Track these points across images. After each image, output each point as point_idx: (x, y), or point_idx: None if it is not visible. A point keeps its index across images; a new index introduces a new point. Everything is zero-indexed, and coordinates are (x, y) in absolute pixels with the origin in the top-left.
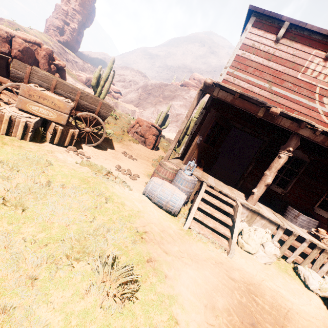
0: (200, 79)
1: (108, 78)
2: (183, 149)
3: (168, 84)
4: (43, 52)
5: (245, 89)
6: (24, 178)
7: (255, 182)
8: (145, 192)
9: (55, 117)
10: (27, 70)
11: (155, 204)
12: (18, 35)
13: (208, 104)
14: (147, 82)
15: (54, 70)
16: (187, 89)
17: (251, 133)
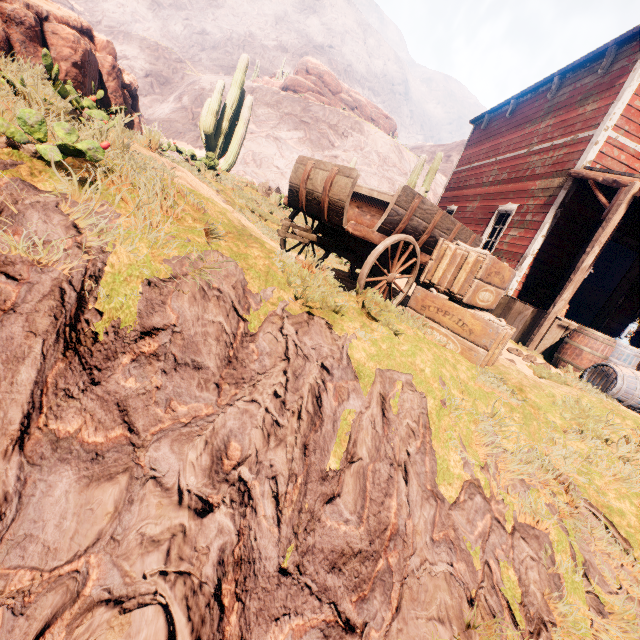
0: (322, 73)
1: (243, 113)
2: (515, 281)
3: (254, 85)
4: (106, 55)
5: (631, 170)
6: (631, 449)
7: (623, 318)
8: (617, 393)
9: (491, 301)
10: (415, 204)
11: (626, 407)
12: (52, 12)
13: (568, 199)
14: (198, 78)
15: (128, 105)
16: (301, 99)
17: (631, 245)
